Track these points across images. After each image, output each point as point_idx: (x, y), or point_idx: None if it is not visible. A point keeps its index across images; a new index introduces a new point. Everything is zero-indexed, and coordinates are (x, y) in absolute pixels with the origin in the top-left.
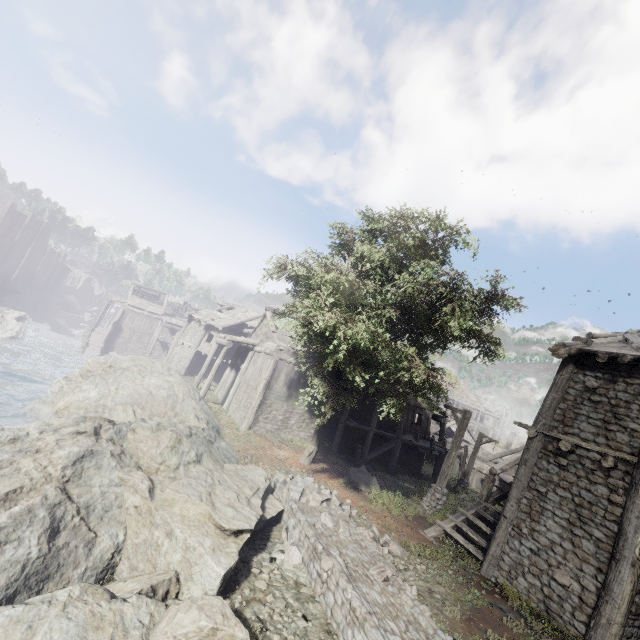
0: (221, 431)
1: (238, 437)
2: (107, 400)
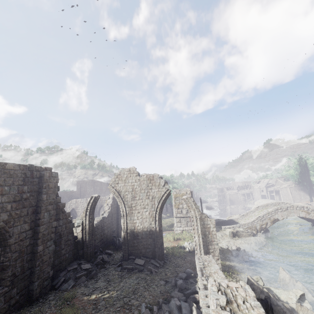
0: None
1: None
2: None
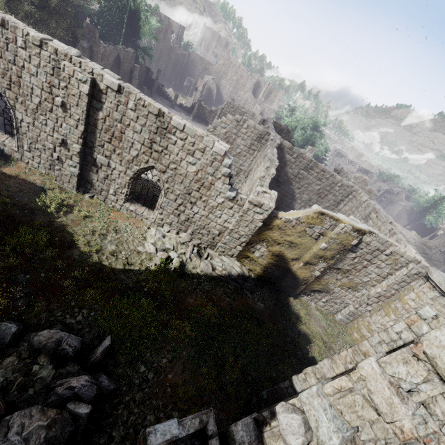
0: None
1: None
2: None
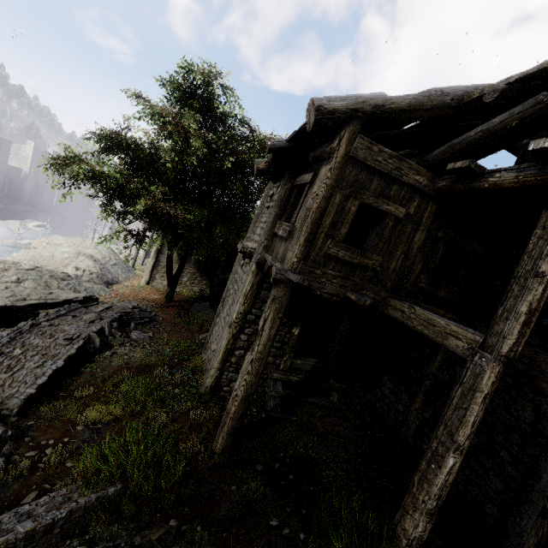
0: (118, 284)
1: (131, 288)
2: (8, 257)
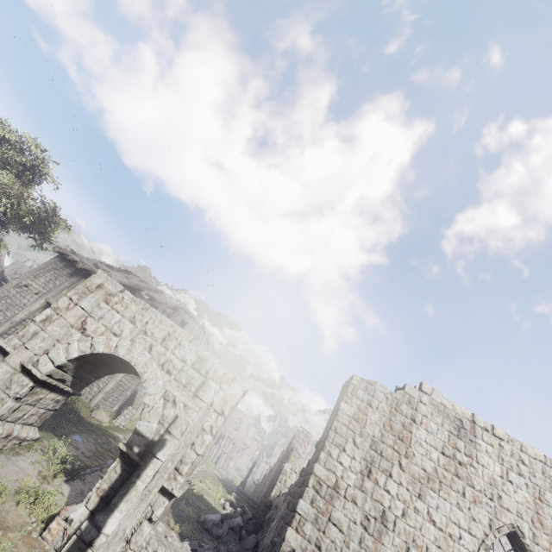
0: None
1: None
2: None
